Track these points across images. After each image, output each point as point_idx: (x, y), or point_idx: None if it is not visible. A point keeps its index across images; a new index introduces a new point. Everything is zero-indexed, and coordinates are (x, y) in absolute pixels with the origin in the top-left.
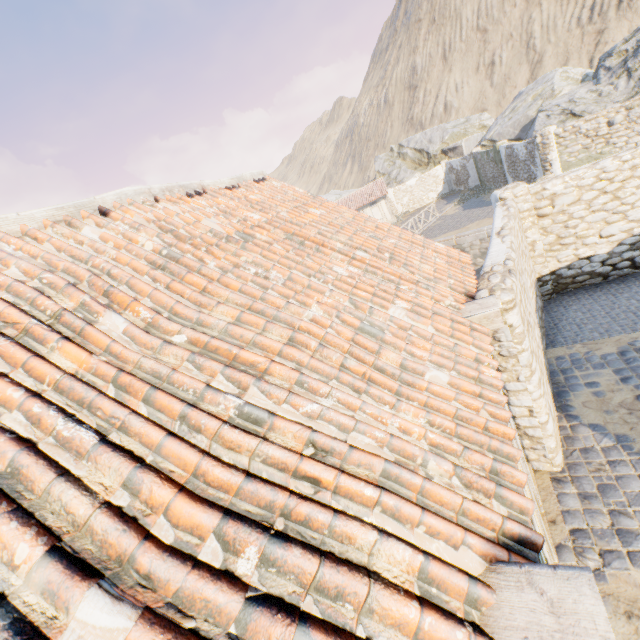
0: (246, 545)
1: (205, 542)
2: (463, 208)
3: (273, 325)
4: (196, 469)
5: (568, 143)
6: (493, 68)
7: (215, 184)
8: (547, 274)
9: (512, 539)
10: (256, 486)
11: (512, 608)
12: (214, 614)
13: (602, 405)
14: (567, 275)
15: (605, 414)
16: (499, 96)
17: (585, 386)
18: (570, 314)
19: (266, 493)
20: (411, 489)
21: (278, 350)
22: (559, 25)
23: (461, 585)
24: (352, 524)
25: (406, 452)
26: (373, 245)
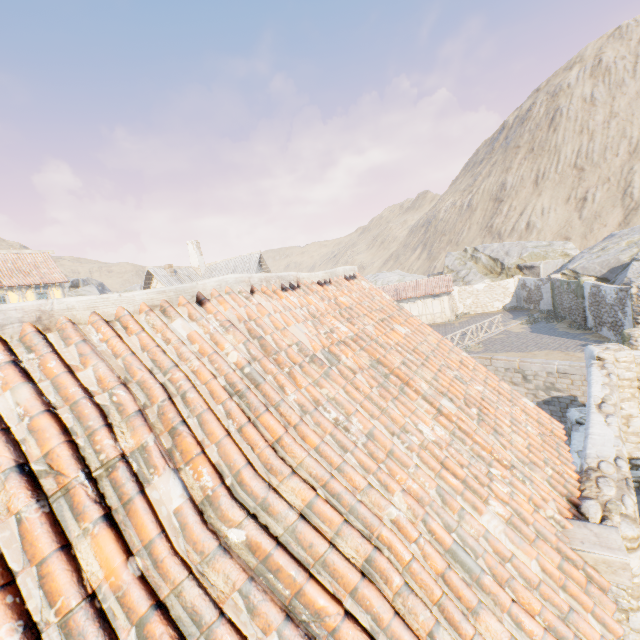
0: None
1: None
2: (531, 329)
3: (350, 530)
4: None
5: None
6: (584, 203)
7: (309, 277)
8: (639, 457)
9: None
10: None
11: None
12: None
13: None
14: None
15: None
16: (586, 229)
17: None
18: None
19: None
20: None
21: (352, 585)
22: None
23: None
24: None
25: None
26: (459, 391)
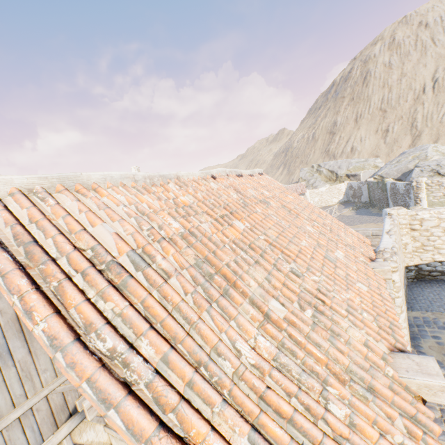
0: (307, 308)
1: (293, 303)
2: (356, 213)
3: (292, 243)
4: (284, 282)
5: (433, 190)
6: (387, 133)
7: (245, 172)
8: (412, 265)
9: (399, 350)
10: (305, 294)
11: (400, 363)
12: (303, 321)
13: (441, 350)
14: (425, 269)
15: (443, 355)
16: (389, 150)
17: (431, 337)
18: (425, 293)
19: (309, 297)
20: (357, 319)
21: (296, 253)
22: (434, 118)
23: (380, 351)
24: (339, 318)
25: (353, 306)
26: (320, 221)
